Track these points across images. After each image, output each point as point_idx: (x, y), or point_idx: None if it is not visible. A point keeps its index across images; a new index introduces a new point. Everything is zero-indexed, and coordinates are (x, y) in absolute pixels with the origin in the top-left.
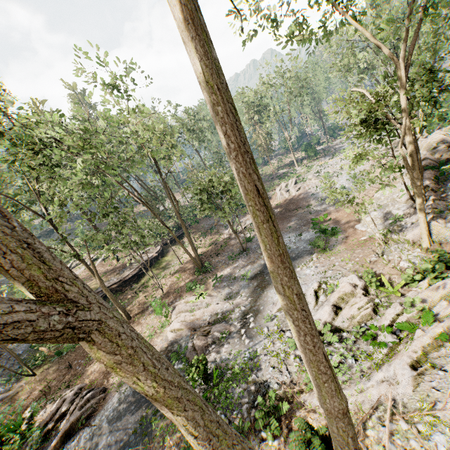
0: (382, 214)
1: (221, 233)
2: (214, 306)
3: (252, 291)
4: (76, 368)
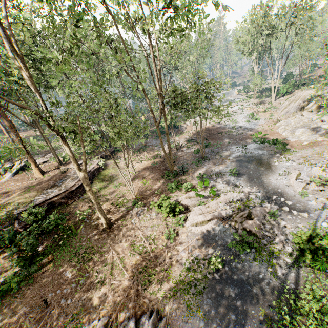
0: (308, 129)
1: (158, 150)
2: (225, 197)
3: (250, 182)
4: (61, 303)
